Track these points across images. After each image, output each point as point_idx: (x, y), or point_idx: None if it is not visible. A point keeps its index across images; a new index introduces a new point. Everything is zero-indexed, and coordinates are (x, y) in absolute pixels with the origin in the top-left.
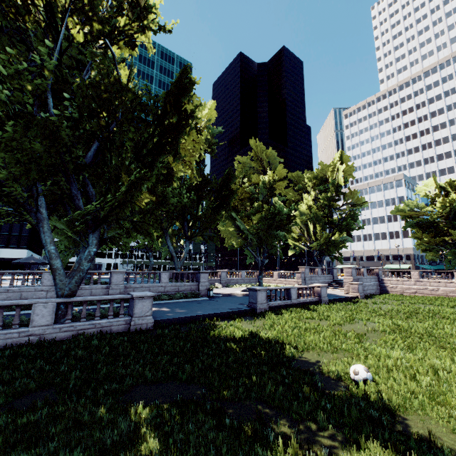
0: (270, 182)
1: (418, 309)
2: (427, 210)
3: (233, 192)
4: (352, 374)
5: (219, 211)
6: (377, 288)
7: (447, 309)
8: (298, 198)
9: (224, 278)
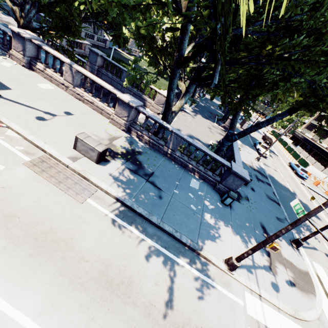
0: None
1: None
2: None
3: None
4: (144, 67)
5: None
6: None
7: None
8: None
9: None
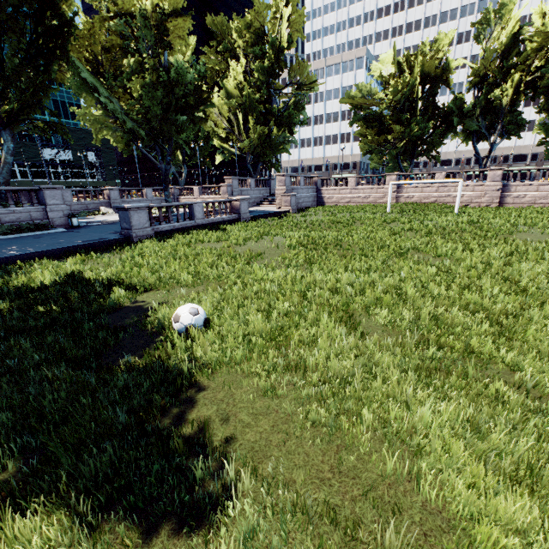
0: (155, 14)
1: (342, 218)
2: (378, 97)
3: (69, 21)
4: (173, 322)
5: (49, 64)
6: (315, 200)
7: (368, 215)
8: (224, 68)
9: (117, 199)
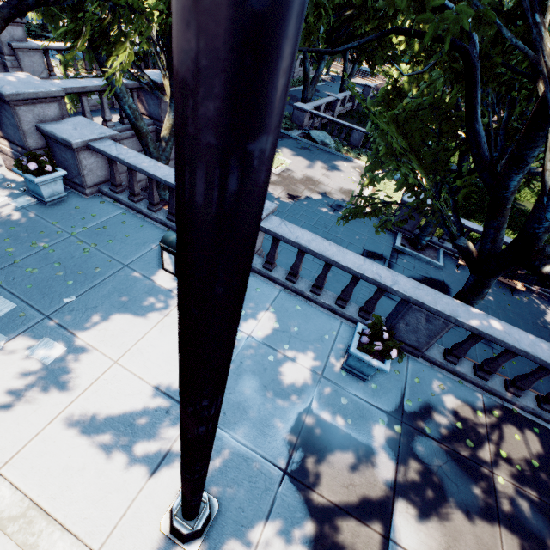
0: None
1: None
2: None
3: None
4: None
5: None
6: None
7: None
8: None
9: None
